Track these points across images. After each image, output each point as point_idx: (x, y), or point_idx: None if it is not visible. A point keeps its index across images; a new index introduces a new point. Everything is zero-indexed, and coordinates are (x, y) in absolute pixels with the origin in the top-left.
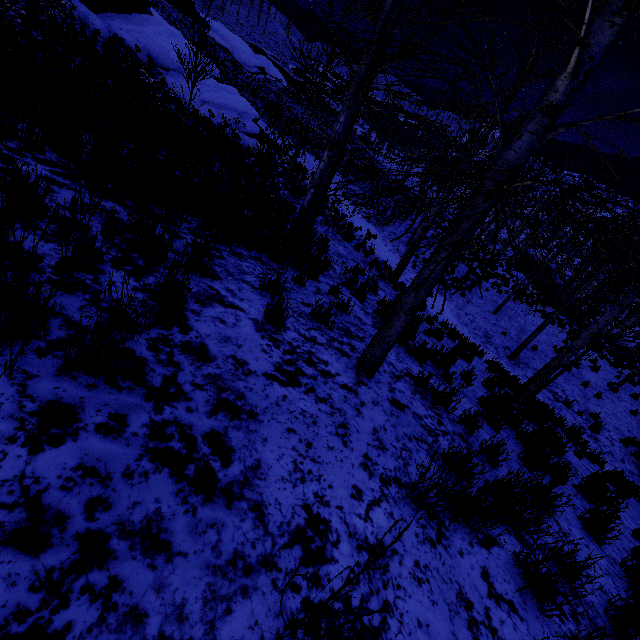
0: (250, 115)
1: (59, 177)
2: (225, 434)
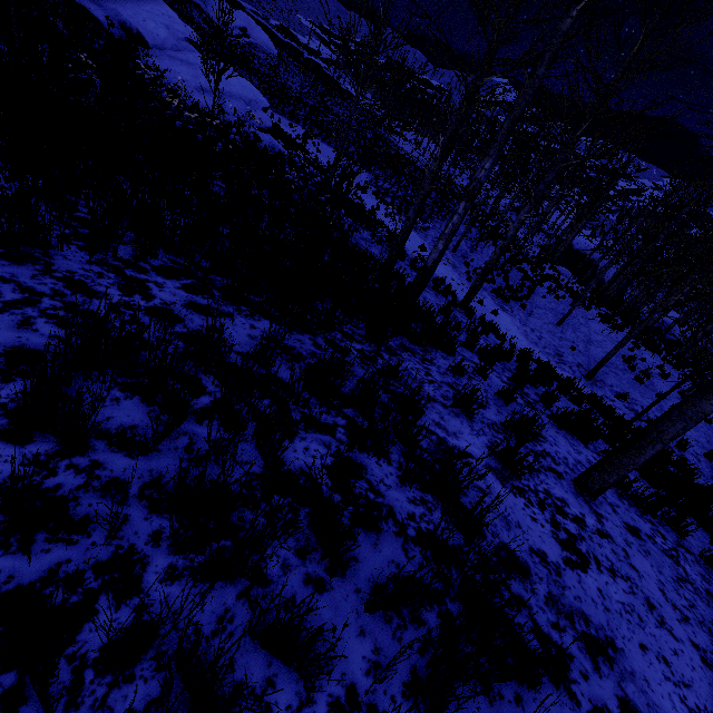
0: (258, 103)
1: (198, 296)
2: (627, 697)
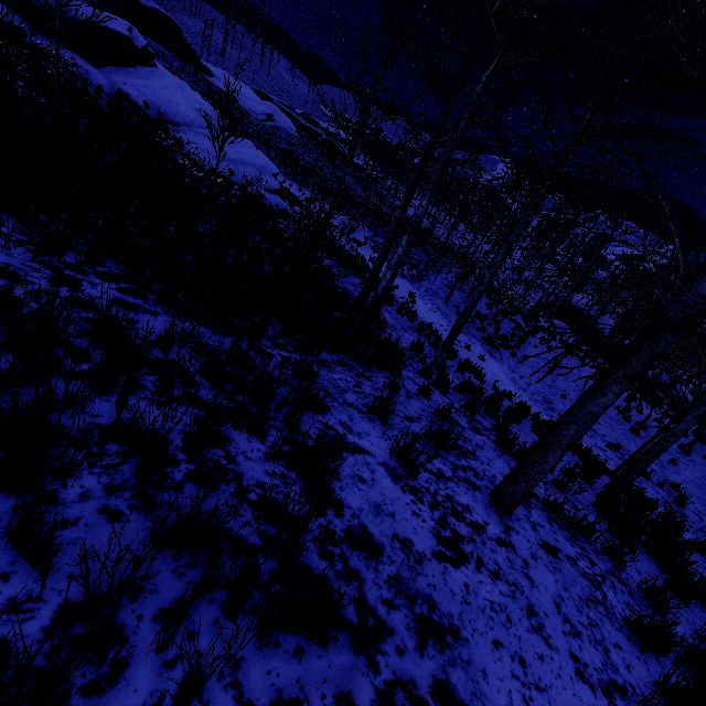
0: (269, 170)
1: (129, 296)
2: (448, 680)
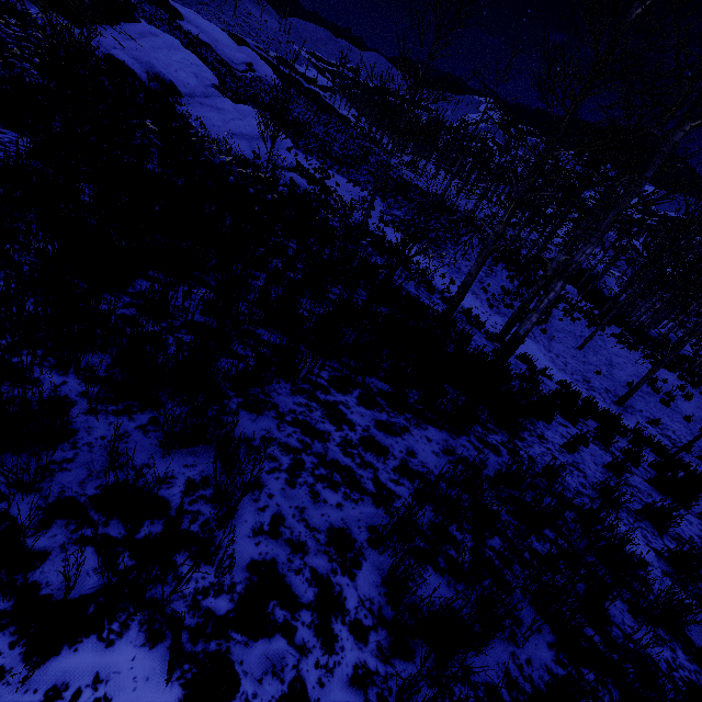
0: (283, 143)
1: (375, 411)
2: None
